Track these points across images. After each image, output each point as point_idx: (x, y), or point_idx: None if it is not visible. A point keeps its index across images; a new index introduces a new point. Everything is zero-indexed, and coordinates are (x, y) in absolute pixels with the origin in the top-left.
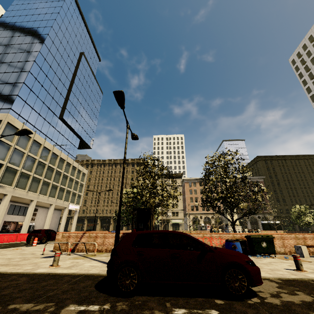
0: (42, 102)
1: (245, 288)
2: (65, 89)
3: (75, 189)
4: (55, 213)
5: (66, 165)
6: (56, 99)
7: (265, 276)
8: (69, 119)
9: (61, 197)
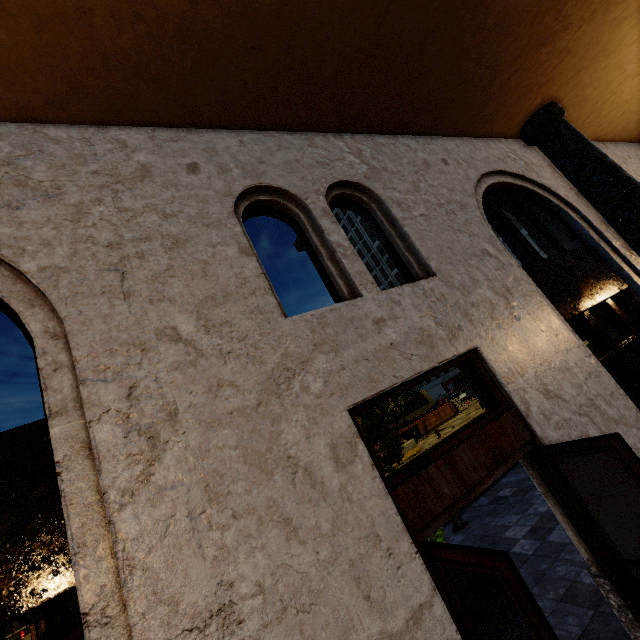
0: None
1: None
2: None
3: None
4: None
5: None
6: None
7: None
8: None
9: None
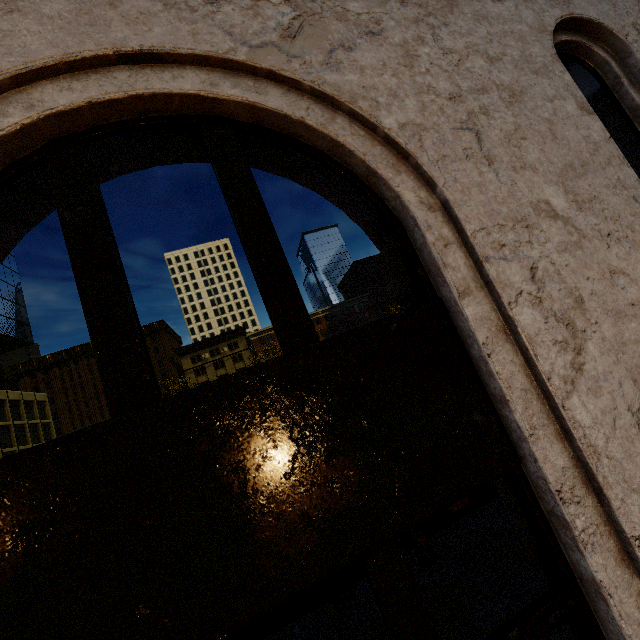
0: None
1: None
2: None
3: (35, 440)
4: None
5: None
6: None
7: None
8: None
9: None
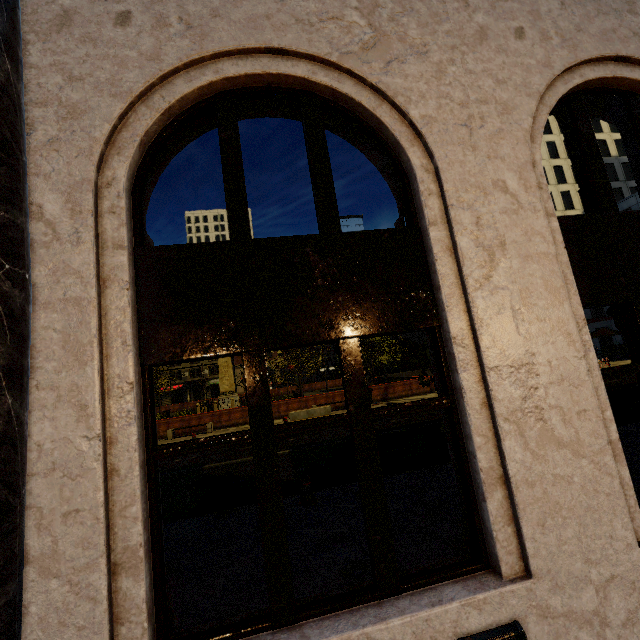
0: None
1: None
2: None
3: None
4: None
5: None
6: None
7: None
8: None
9: None
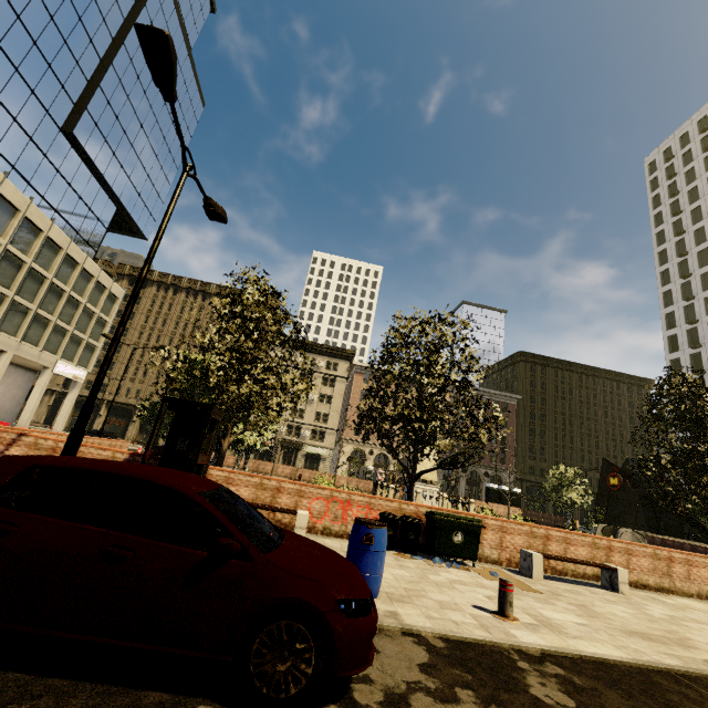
0: (14, 66)
1: (303, 683)
2: (94, 53)
3: (81, 327)
4: (18, 376)
5: (63, 262)
6: (59, 74)
7: (411, 626)
8: (92, 142)
9: (36, 339)
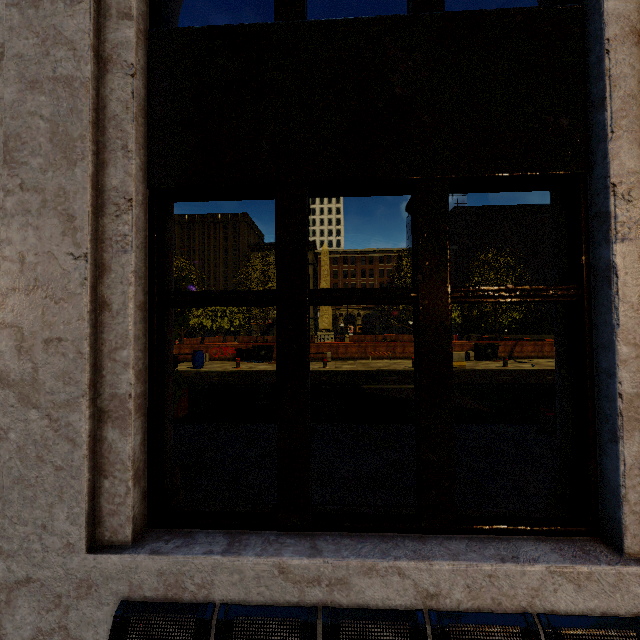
0: None
1: None
2: None
3: None
4: None
5: None
6: None
7: (199, 370)
8: None
9: None
